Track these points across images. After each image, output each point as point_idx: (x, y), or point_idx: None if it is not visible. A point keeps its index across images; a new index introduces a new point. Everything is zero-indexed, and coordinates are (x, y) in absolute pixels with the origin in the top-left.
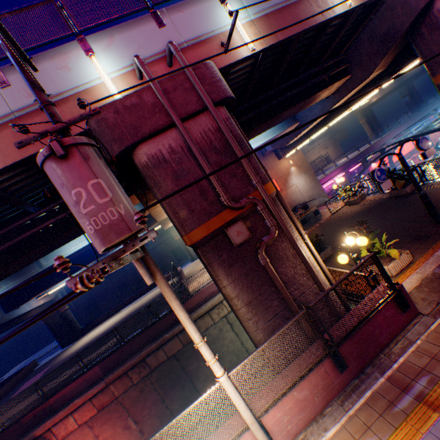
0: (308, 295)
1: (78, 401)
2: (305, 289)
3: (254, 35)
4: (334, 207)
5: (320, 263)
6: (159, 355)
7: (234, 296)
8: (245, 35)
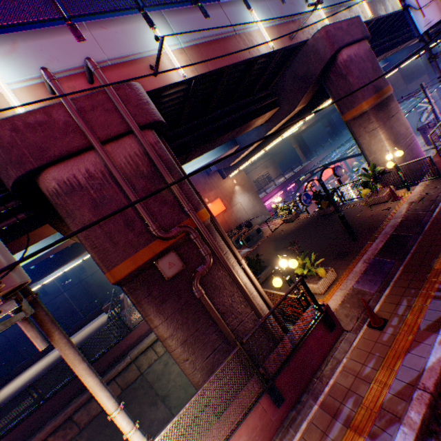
0: (247, 323)
1: None
2: (244, 316)
3: (185, 62)
4: (274, 225)
5: (258, 287)
6: (91, 407)
7: (168, 336)
8: (176, 61)
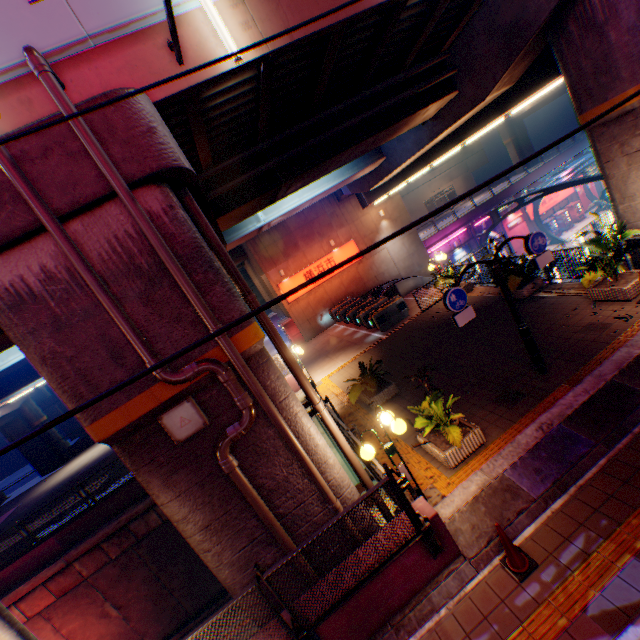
0: (311, 506)
1: (24, 587)
2: (307, 496)
3: (242, 25)
4: (427, 300)
5: (342, 446)
6: (150, 518)
7: (181, 518)
8: (221, 26)
